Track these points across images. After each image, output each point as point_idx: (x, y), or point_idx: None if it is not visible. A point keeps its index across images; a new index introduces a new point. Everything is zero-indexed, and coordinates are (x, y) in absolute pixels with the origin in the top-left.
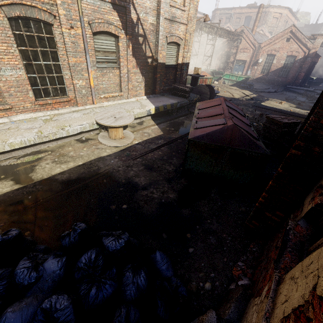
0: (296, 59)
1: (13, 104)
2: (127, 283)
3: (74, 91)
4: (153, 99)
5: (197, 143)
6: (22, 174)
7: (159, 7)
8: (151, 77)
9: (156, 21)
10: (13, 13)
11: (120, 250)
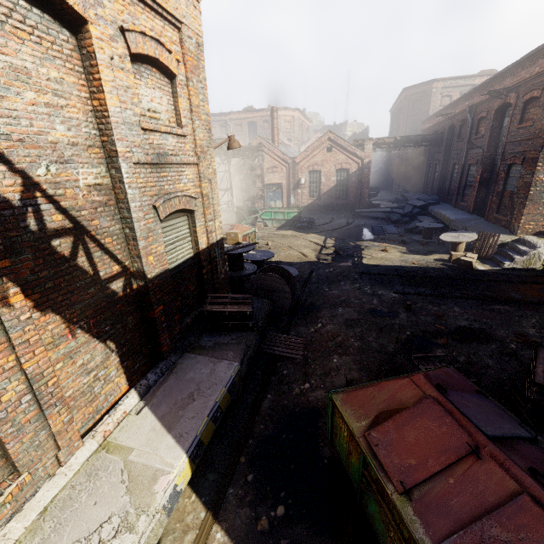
0: (350, 172)
1: None
2: None
3: None
4: (165, 395)
5: None
6: None
7: (109, 138)
8: (137, 324)
9: (110, 176)
10: None
11: None
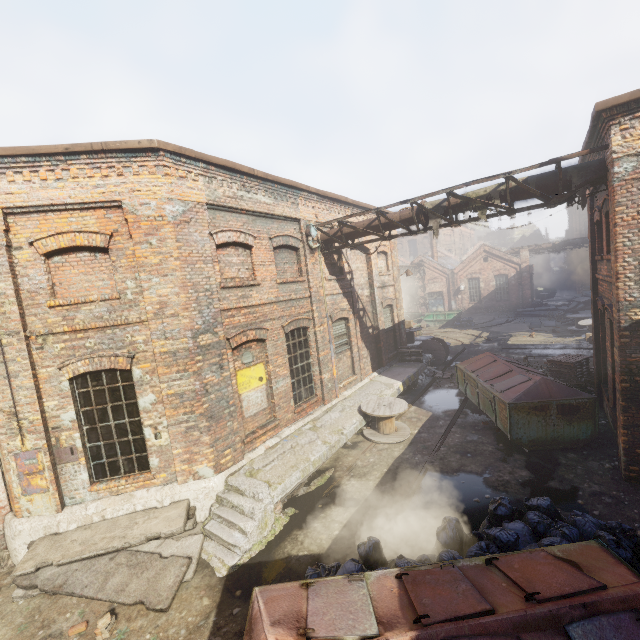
0: (508, 277)
1: (280, 418)
2: (583, 523)
3: (321, 387)
4: (388, 374)
5: (518, 405)
6: (338, 498)
7: (372, 280)
8: (374, 348)
9: (370, 292)
10: (289, 329)
11: (551, 505)
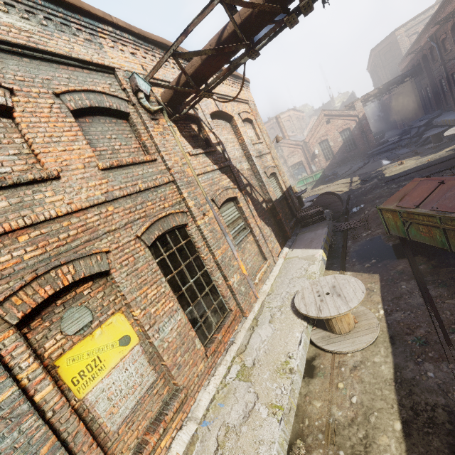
0: (351, 129)
1: (186, 381)
2: None
3: (233, 297)
4: (299, 244)
5: None
6: None
7: (247, 151)
8: (274, 223)
9: (249, 165)
10: (153, 237)
11: None
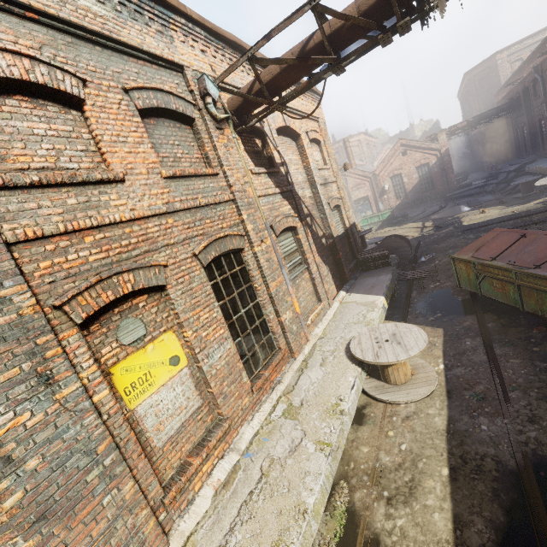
0: (430, 165)
1: (230, 413)
2: None
3: (283, 335)
4: (358, 289)
5: None
6: None
7: (311, 176)
8: (332, 262)
9: (312, 193)
10: (209, 257)
11: None
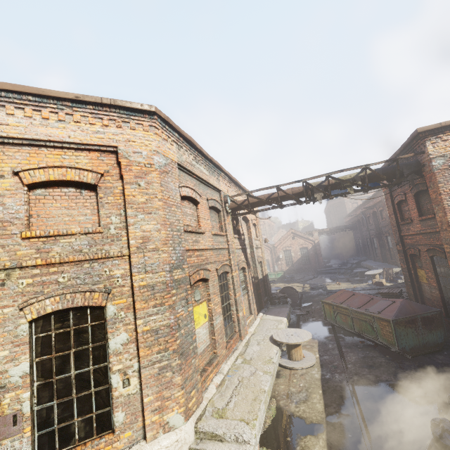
0: (308, 249)
1: (219, 354)
2: None
3: (237, 324)
4: (270, 313)
5: (398, 320)
6: (300, 427)
7: (251, 242)
8: (256, 294)
9: (250, 251)
10: (220, 272)
11: None
